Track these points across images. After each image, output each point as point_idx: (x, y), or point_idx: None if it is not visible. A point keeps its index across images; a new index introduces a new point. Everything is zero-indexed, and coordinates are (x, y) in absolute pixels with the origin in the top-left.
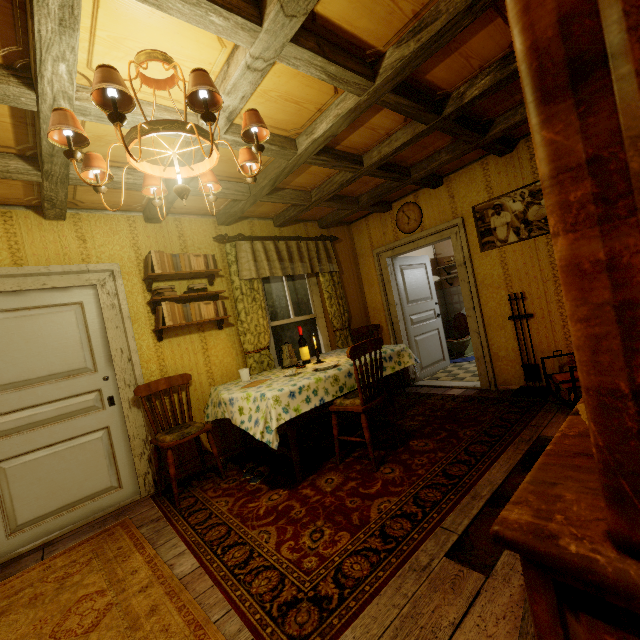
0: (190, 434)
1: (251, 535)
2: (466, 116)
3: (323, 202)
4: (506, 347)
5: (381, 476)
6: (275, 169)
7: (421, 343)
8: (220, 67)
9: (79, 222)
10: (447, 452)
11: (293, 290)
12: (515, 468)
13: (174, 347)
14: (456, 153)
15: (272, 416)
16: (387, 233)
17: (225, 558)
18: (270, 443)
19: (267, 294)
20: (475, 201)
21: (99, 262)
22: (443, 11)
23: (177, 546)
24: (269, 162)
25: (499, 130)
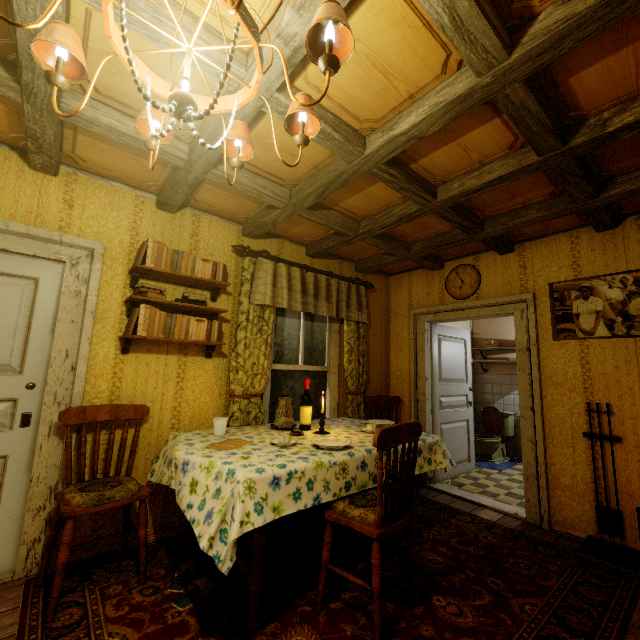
0: (112, 500)
1: None
2: (585, 163)
3: (371, 237)
4: (573, 473)
5: None
6: (329, 173)
7: (447, 433)
8: None
9: (73, 183)
10: None
11: (309, 332)
12: None
13: (140, 366)
14: (552, 211)
15: (235, 515)
16: (432, 294)
17: None
18: (219, 561)
19: (278, 329)
20: (554, 277)
21: (80, 236)
22: None
23: None
24: (323, 164)
25: (620, 191)
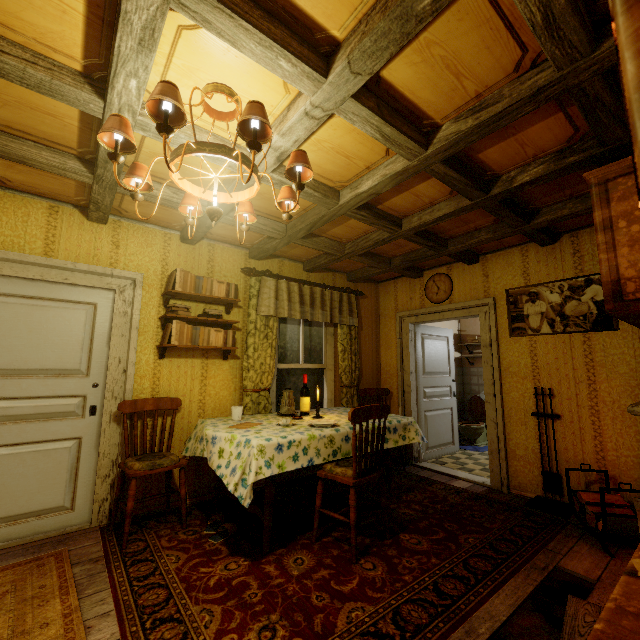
0: (161, 466)
1: (191, 611)
2: (512, 200)
3: (355, 256)
4: (525, 446)
5: (360, 571)
6: (314, 215)
7: (431, 420)
8: (281, 111)
9: (118, 229)
10: (442, 559)
11: (308, 336)
12: (524, 603)
13: (173, 368)
14: (497, 234)
15: (252, 468)
16: (414, 299)
17: (152, 636)
18: (242, 499)
19: (281, 334)
20: (510, 284)
21: (125, 269)
22: (506, 95)
23: (105, 602)
24: (310, 208)
25: (545, 220)
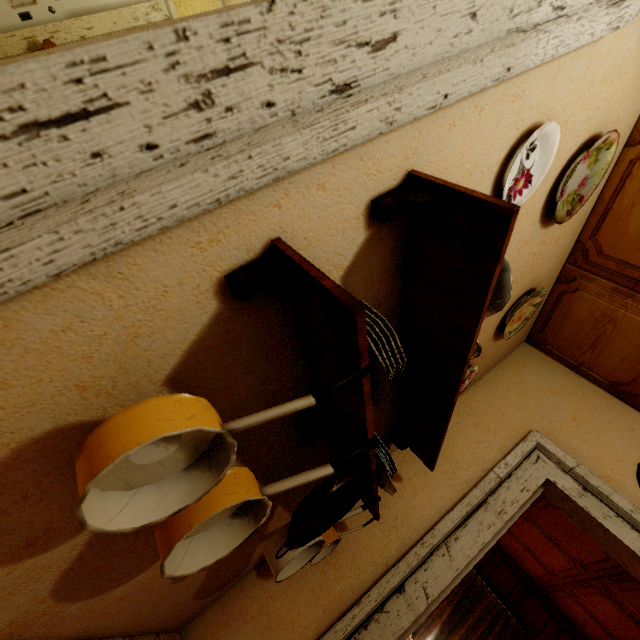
0: None
1: None
2: None
3: None
4: None
5: None
6: None
7: None
8: None
9: None
10: None
11: None
12: None
13: None
14: None
15: None
16: None
17: None
18: None
19: None
20: None
21: (176, 5)
22: None
23: None
24: None
25: None
